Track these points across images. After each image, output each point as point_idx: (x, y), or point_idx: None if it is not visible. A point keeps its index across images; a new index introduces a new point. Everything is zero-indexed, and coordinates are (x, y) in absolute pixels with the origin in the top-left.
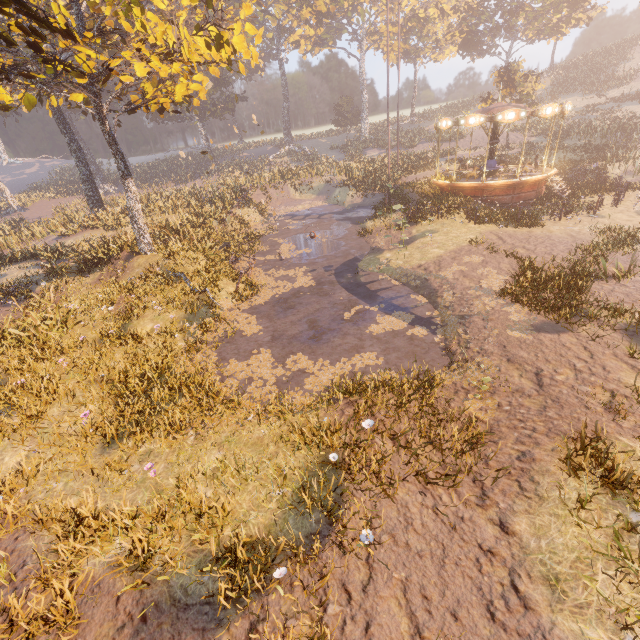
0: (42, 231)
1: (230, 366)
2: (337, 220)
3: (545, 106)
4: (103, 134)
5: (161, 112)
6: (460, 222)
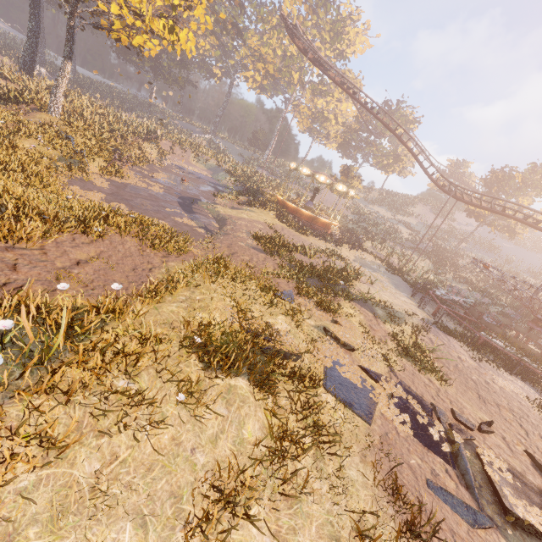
0: None
1: (73, 187)
2: (208, 184)
3: (340, 184)
4: (67, 24)
5: (117, 41)
6: (272, 216)
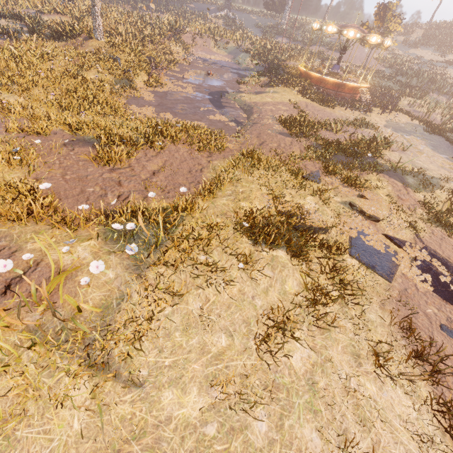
0: (23, 3)
1: (131, 107)
2: (231, 72)
3: (373, 35)
4: None
5: None
6: (295, 93)
